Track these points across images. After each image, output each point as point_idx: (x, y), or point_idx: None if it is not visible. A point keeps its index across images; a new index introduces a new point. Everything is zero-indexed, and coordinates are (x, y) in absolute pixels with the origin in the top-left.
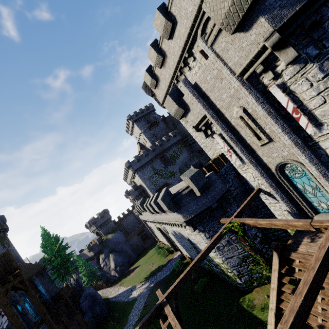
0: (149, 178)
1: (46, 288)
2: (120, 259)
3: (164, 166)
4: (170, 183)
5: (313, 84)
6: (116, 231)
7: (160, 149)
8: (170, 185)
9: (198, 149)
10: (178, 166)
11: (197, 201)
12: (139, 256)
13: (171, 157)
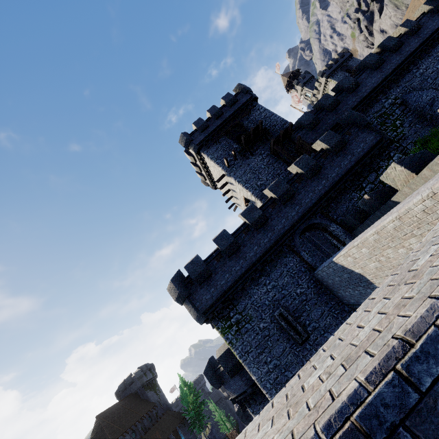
0: None
1: (187, 437)
2: None
3: None
4: None
5: None
6: None
7: None
8: None
9: None
10: None
11: None
12: None
13: None
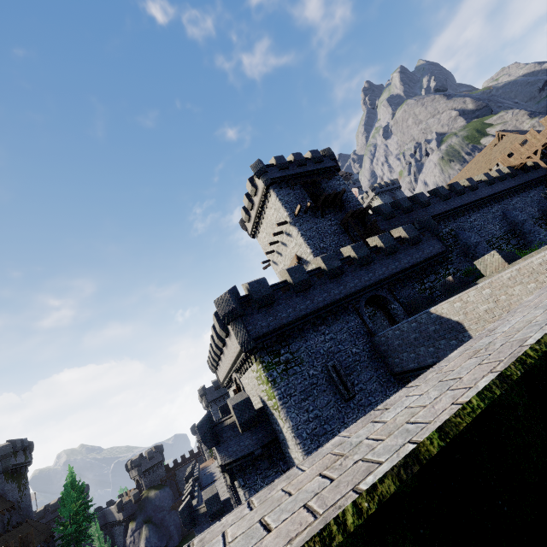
0: None
1: None
2: (154, 539)
3: None
4: None
5: (243, 500)
6: (164, 487)
7: None
8: None
9: None
10: None
11: (210, 524)
12: (183, 540)
13: None
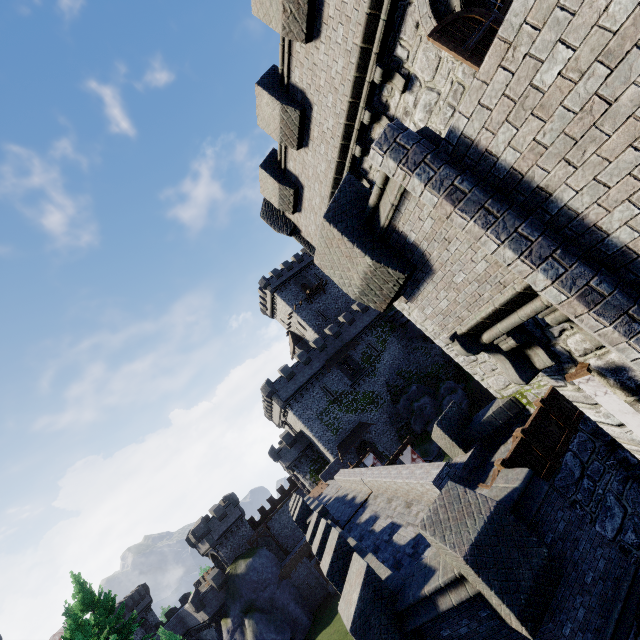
0: (319, 416)
1: None
2: (269, 635)
3: (351, 382)
4: (369, 423)
5: None
6: (257, 551)
7: (336, 344)
8: (371, 427)
9: (422, 332)
10: (382, 378)
11: None
12: (317, 619)
13: (364, 359)
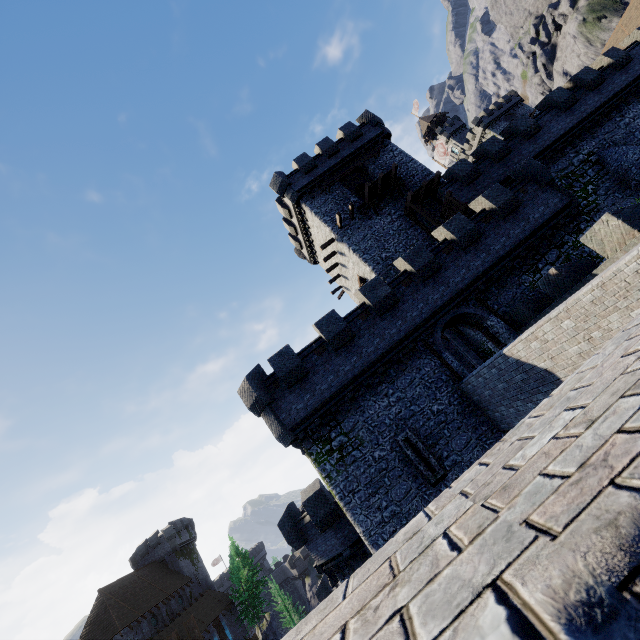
0: None
1: (234, 631)
2: None
3: None
4: None
5: None
6: None
7: None
8: None
9: None
10: None
11: None
12: None
13: None
